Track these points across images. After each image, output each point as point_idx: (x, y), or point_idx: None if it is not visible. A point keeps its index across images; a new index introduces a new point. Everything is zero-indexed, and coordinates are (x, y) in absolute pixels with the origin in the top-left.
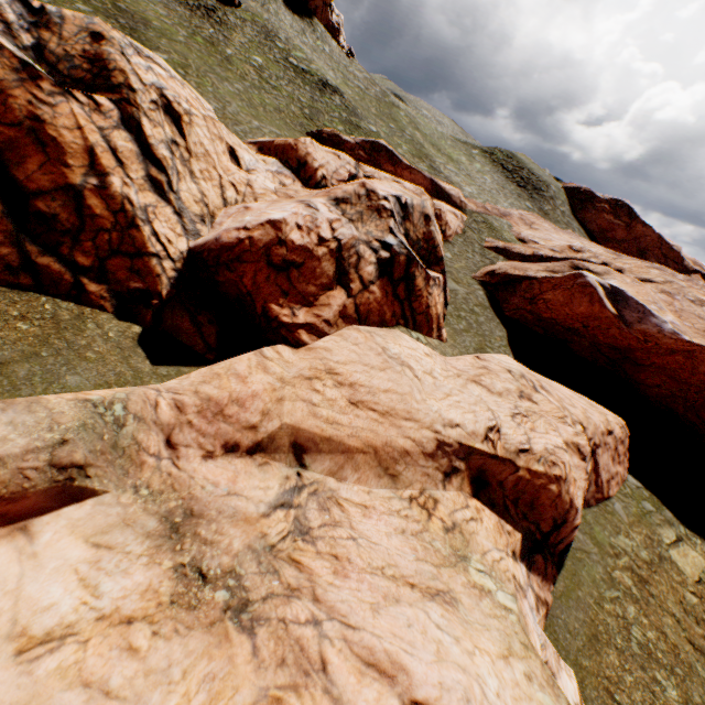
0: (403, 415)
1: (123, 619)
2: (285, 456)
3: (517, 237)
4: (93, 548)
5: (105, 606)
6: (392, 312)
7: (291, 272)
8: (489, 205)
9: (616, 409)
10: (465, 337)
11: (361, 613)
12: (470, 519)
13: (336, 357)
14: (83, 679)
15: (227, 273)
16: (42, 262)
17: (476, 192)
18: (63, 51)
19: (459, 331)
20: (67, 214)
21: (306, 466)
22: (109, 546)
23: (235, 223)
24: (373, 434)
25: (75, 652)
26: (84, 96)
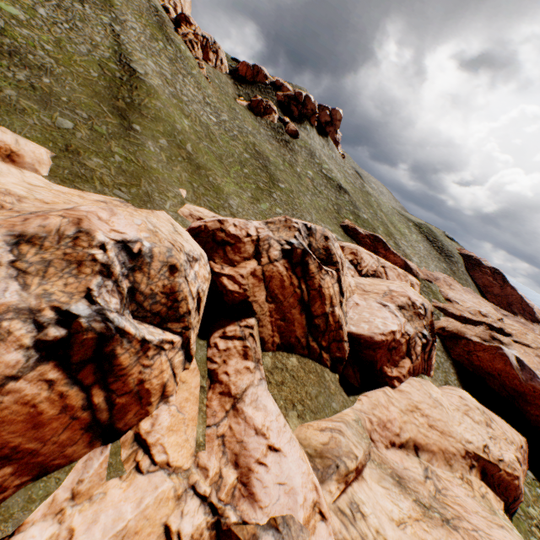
0: (447, 434)
1: (415, 519)
2: (411, 450)
3: (446, 297)
4: (383, 488)
5: (406, 513)
6: (421, 367)
7: (392, 351)
8: (428, 271)
9: (514, 426)
10: (438, 373)
11: (486, 529)
12: (486, 492)
13: (414, 398)
14: (420, 537)
15: (371, 351)
16: (311, 344)
17: (419, 260)
18: (316, 246)
19: (435, 368)
20: (322, 324)
21: (419, 456)
22: (387, 488)
23: (373, 326)
24: (440, 443)
25: (411, 528)
26: (330, 272)
